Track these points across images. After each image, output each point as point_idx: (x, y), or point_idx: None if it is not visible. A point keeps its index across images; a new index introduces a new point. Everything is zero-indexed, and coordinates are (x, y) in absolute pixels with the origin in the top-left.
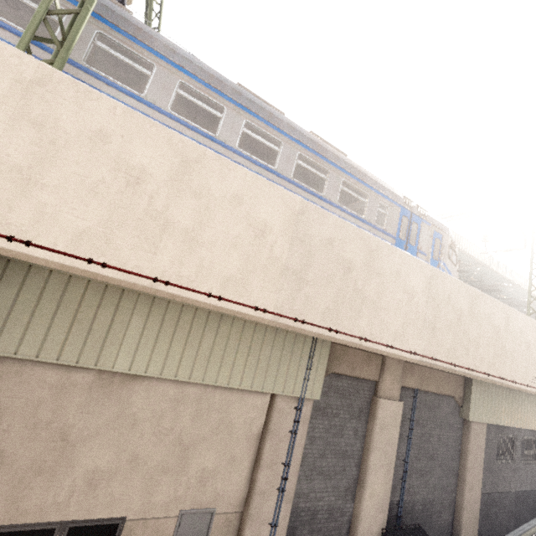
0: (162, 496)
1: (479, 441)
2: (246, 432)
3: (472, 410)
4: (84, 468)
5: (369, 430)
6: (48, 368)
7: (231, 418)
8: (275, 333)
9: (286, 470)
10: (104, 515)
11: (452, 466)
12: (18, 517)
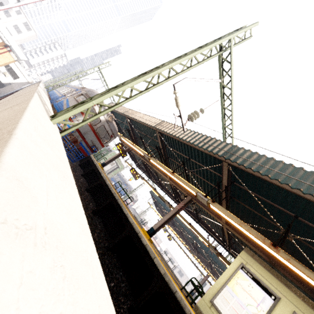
0: None
1: None
2: None
3: None
4: None
5: None
6: None
7: None
8: None
9: None
10: None
11: None
12: None
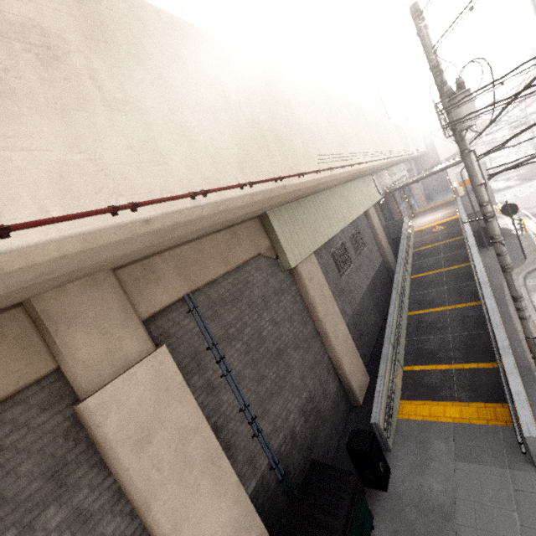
0: None
1: (317, 278)
2: None
3: (290, 252)
4: None
5: (114, 475)
6: None
7: None
8: None
9: None
10: None
11: (308, 331)
12: None
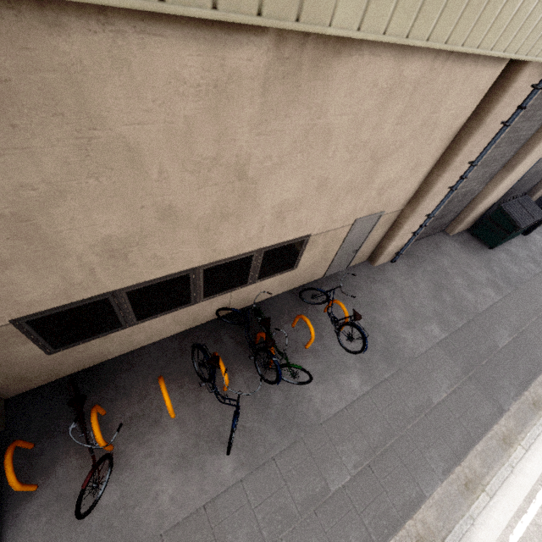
0: (342, 212)
1: None
2: (446, 130)
3: None
4: (270, 204)
5: None
6: (174, 41)
7: (440, 112)
8: None
9: (470, 169)
10: (292, 237)
11: None
12: (217, 256)
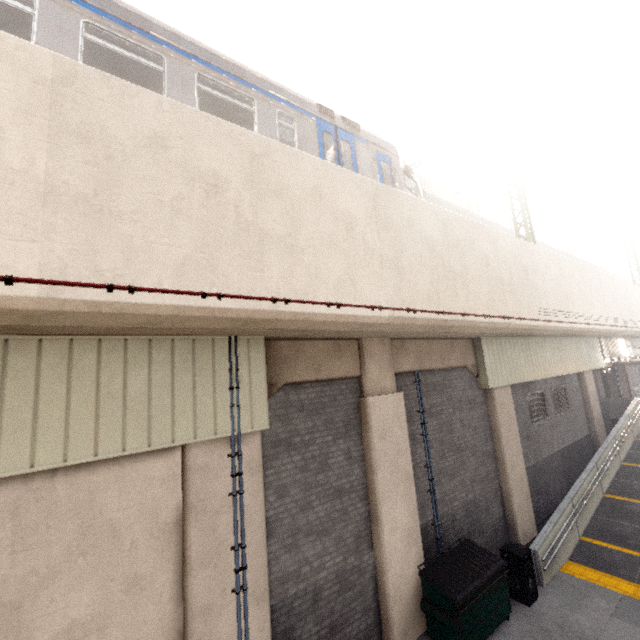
0: None
1: (507, 409)
2: (150, 526)
3: (490, 375)
4: None
5: (366, 444)
6: None
7: (108, 515)
8: (150, 347)
9: (241, 555)
10: None
11: (486, 449)
12: None
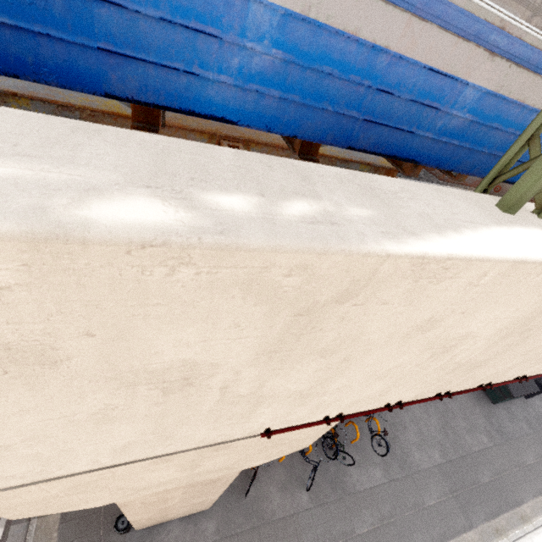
0: None
1: None
2: None
3: None
4: None
5: None
6: None
7: None
8: None
9: None
10: None
11: None
12: None
